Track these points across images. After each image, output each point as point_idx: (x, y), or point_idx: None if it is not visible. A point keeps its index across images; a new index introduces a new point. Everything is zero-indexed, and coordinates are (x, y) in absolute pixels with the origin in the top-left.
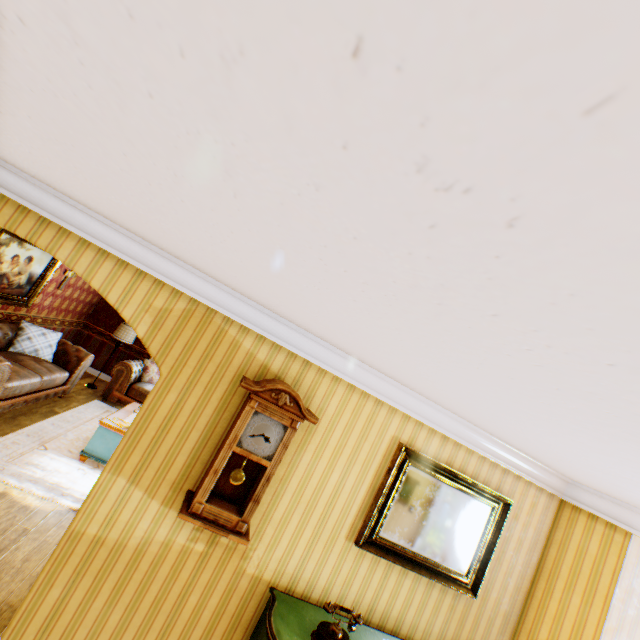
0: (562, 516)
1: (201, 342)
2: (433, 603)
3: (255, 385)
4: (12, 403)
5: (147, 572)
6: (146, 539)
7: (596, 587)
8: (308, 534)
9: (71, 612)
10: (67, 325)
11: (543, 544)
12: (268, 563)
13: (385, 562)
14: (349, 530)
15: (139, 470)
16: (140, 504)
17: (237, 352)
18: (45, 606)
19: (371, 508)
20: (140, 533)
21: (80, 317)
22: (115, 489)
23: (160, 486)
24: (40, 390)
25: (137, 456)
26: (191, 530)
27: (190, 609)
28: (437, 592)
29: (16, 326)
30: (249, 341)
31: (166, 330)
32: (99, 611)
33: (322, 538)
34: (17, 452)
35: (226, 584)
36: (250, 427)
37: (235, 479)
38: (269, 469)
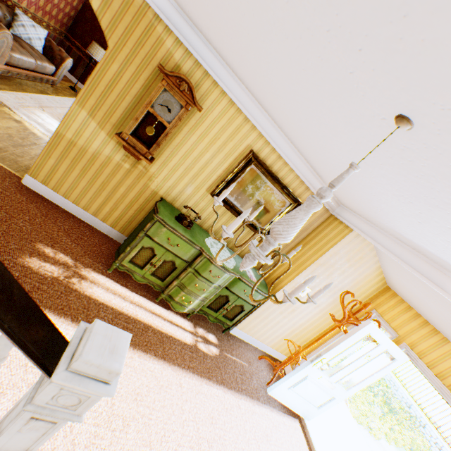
0: (327, 221)
1: (137, 30)
2: (242, 236)
3: (167, 70)
4: (18, 72)
5: (99, 169)
6: (98, 152)
7: (322, 248)
8: (186, 181)
9: (61, 174)
10: (52, 30)
11: (310, 232)
12: (162, 187)
13: (223, 209)
14: (209, 187)
15: (94, 110)
16: (95, 131)
17: (161, 48)
18: (47, 166)
19: (223, 180)
20: (95, 147)
21: (61, 27)
22: (81, 117)
23: (106, 124)
24: (36, 72)
25: (93, 101)
26: (123, 156)
27: (120, 194)
28: (246, 232)
29: (12, 11)
30: (170, 42)
31: (113, 11)
32: (75, 178)
33: (193, 186)
34: (25, 104)
35: (139, 189)
36: (160, 99)
37: (149, 132)
38: (168, 130)
